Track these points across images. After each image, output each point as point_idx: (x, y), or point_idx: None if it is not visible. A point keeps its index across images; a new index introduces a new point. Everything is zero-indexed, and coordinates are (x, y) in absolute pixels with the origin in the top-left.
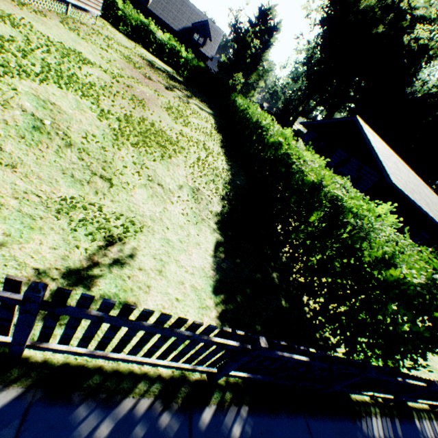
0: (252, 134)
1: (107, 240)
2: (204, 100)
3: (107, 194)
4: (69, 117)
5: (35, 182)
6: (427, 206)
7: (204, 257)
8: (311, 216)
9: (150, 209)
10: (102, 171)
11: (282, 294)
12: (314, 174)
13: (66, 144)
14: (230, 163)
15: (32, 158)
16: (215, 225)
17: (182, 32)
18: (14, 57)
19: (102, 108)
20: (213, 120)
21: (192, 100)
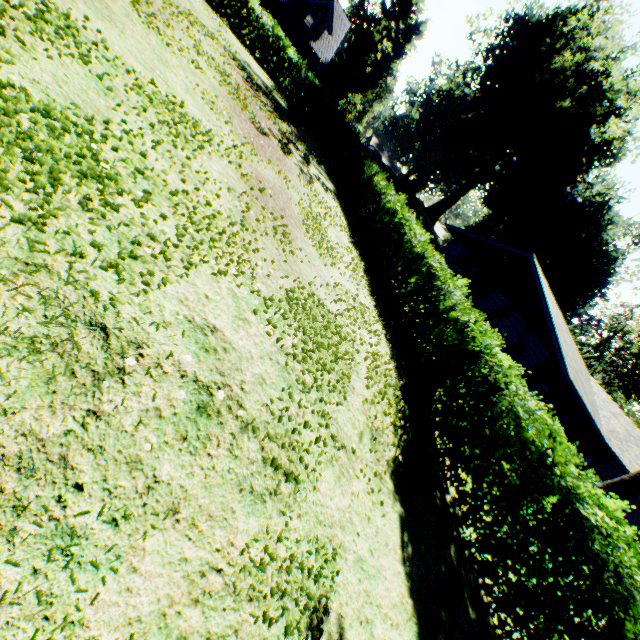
0: (410, 272)
1: (313, 626)
2: (318, 153)
3: (294, 510)
4: (237, 354)
5: (205, 531)
6: (584, 392)
7: (397, 571)
8: (526, 496)
9: (337, 505)
10: (286, 460)
11: (466, 592)
12: (536, 430)
13: (241, 426)
14: (387, 332)
15: (198, 478)
16: (390, 482)
17: (288, 5)
18: (133, 202)
19: (260, 293)
20: (342, 214)
21: (312, 168)
